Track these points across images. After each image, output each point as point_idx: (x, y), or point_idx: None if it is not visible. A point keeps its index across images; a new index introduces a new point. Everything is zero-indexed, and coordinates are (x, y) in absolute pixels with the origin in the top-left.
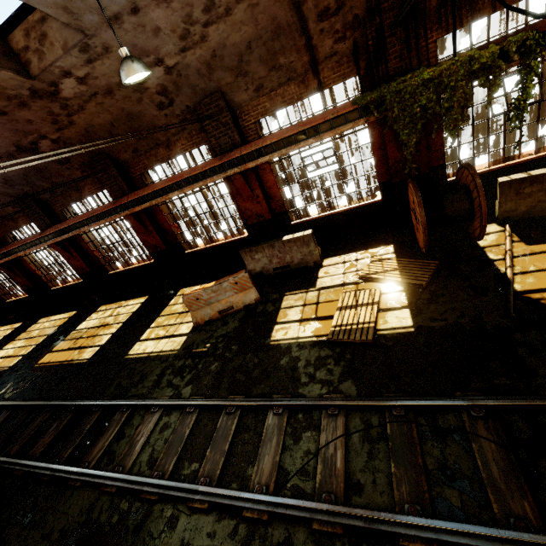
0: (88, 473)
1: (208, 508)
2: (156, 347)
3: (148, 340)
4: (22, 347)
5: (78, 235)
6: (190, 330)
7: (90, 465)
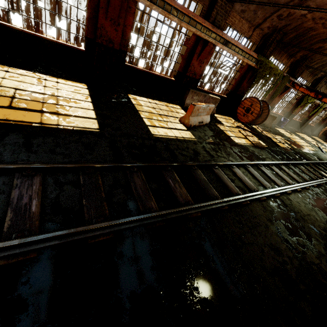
0: (251, 195)
1: (290, 192)
2: (175, 134)
3: (159, 127)
4: None
5: None
6: (187, 128)
7: (241, 193)
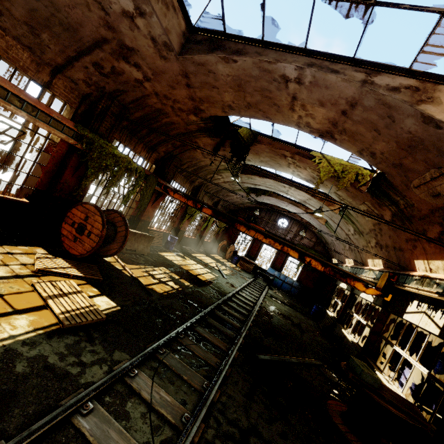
0: None
1: None
2: None
3: None
4: None
5: None
6: None
7: None
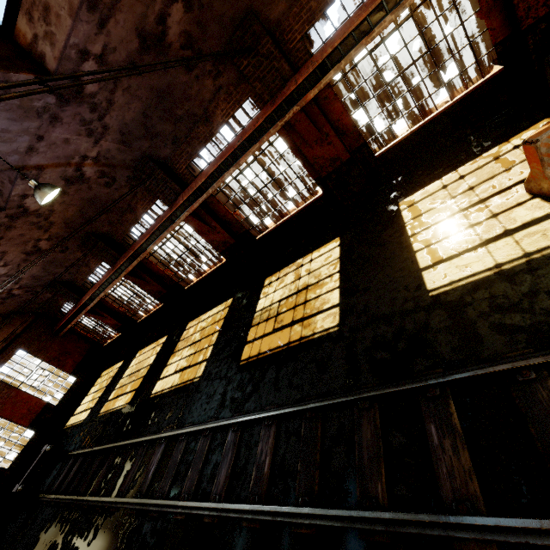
0: None
1: None
2: (497, 256)
3: (450, 260)
4: (194, 354)
5: (211, 198)
6: None
7: None
